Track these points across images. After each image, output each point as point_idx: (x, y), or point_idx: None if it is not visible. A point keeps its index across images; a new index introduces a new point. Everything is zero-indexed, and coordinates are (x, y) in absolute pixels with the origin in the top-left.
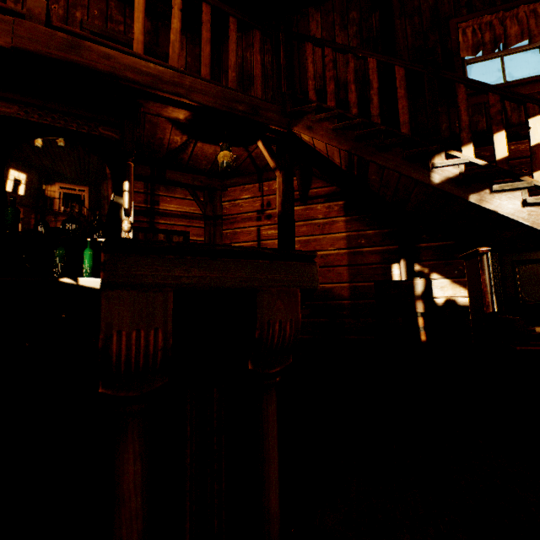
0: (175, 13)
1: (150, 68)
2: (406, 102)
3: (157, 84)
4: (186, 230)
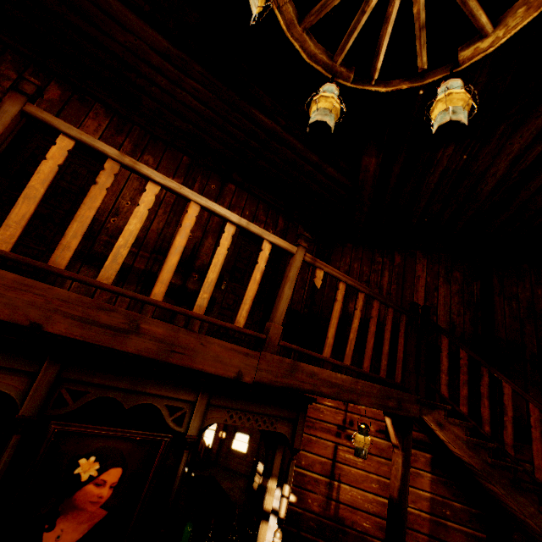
0: (357, 314)
1: (337, 378)
2: (541, 446)
3: (339, 394)
4: None
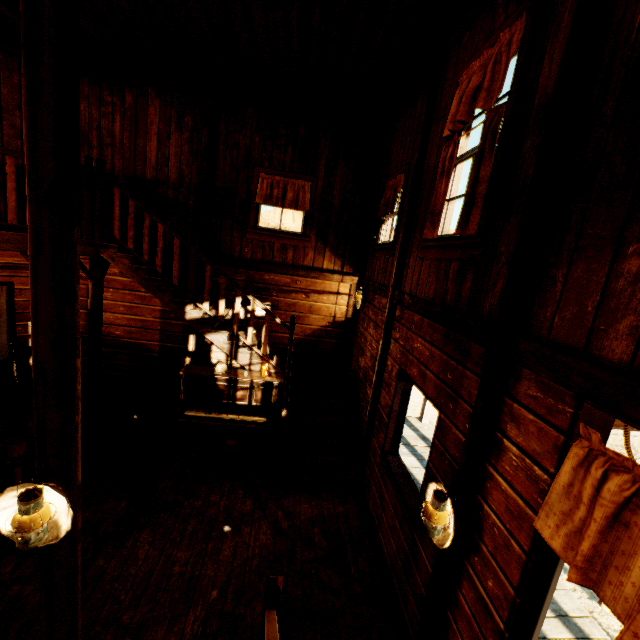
0: None
1: None
2: (178, 264)
3: None
4: (10, 281)
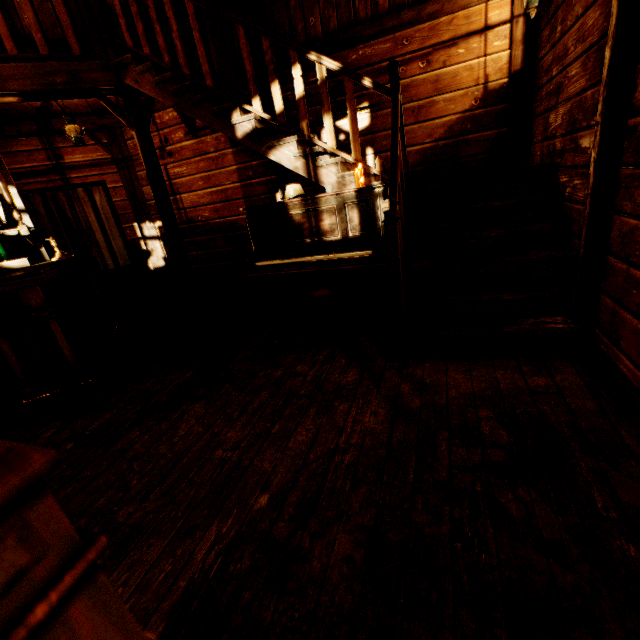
0: None
1: None
2: (203, 48)
3: None
4: (101, 180)
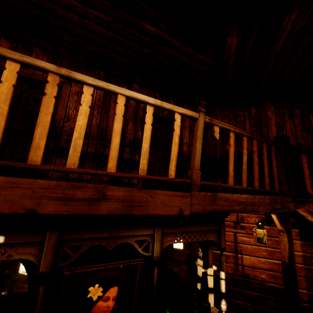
0: (244, 151)
1: (242, 198)
2: None
3: (245, 208)
4: None
